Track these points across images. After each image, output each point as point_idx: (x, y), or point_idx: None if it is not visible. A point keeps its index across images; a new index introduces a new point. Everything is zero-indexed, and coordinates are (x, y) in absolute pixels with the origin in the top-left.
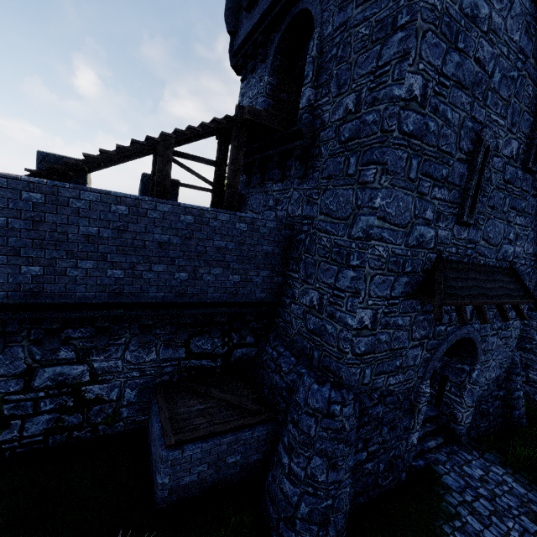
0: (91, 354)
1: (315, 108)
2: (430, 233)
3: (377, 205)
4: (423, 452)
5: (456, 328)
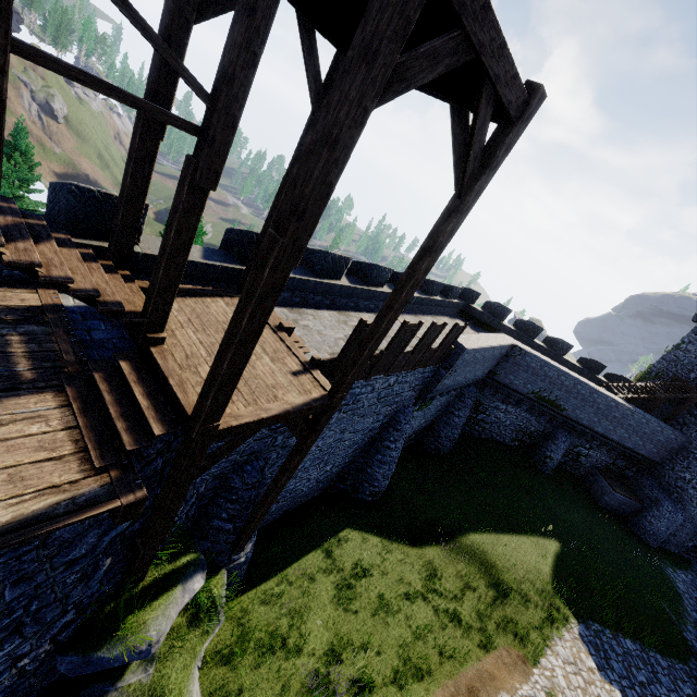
0: (592, 449)
1: None
2: None
3: None
4: (686, 553)
5: None
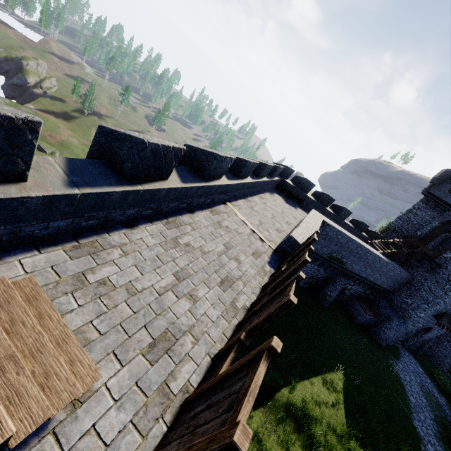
0: (354, 285)
1: (447, 260)
2: (449, 307)
3: (445, 300)
4: (396, 343)
5: (432, 324)
